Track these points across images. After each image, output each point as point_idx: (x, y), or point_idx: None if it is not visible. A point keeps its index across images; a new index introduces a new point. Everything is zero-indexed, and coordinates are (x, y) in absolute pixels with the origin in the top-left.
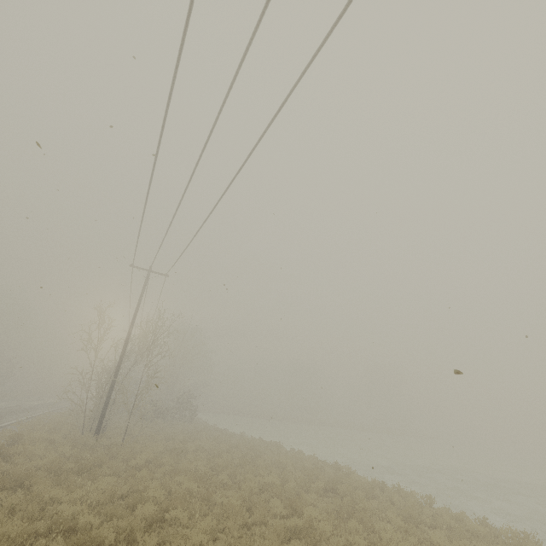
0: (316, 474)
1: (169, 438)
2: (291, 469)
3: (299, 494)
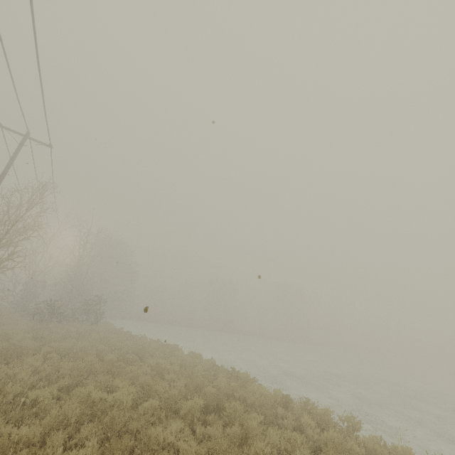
0: (200, 385)
1: (38, 337)
2: (172, 377)
3: (160, 419)
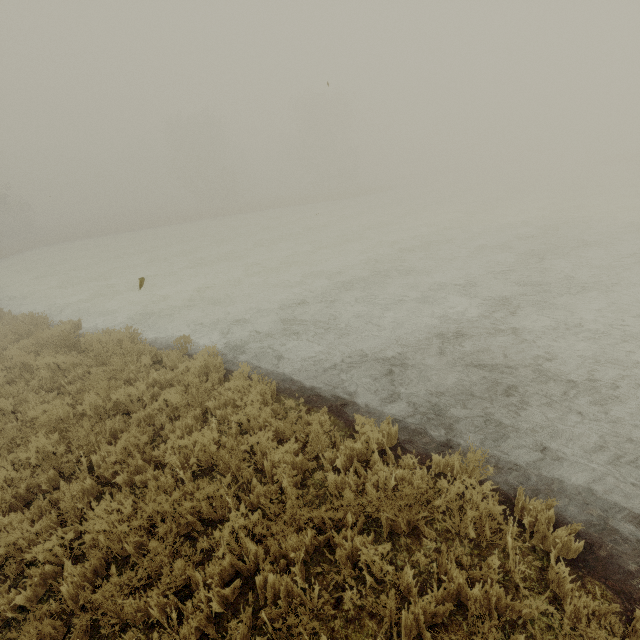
0: None
1: None
2: None
3: None
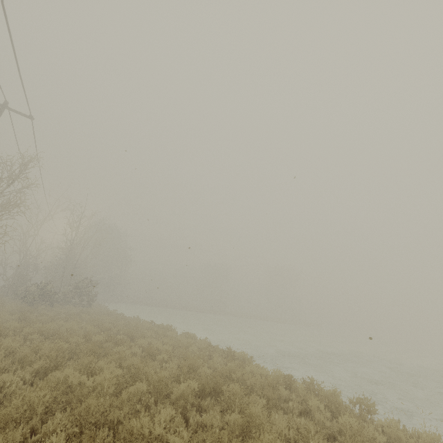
0: (195, 366)
1: (23, 319)
2: (164, 358)
3: (149, 405)
